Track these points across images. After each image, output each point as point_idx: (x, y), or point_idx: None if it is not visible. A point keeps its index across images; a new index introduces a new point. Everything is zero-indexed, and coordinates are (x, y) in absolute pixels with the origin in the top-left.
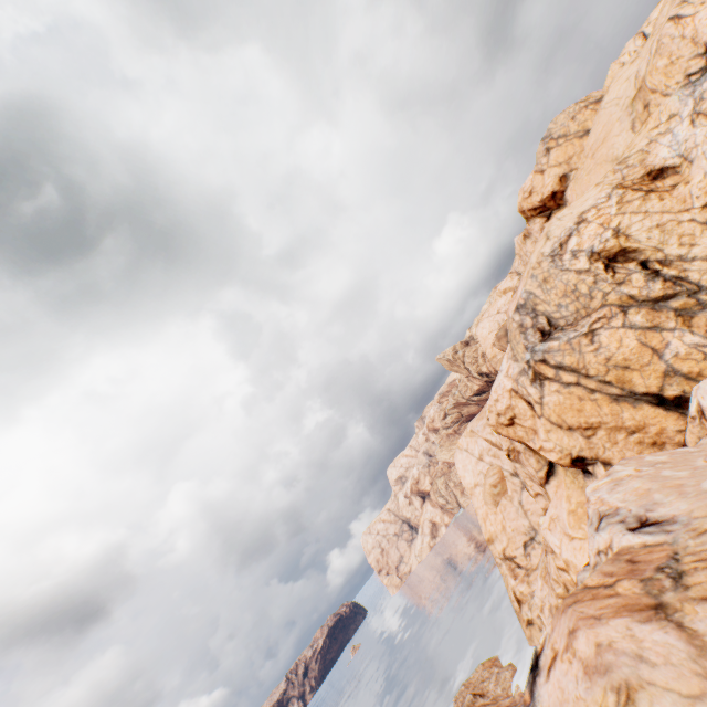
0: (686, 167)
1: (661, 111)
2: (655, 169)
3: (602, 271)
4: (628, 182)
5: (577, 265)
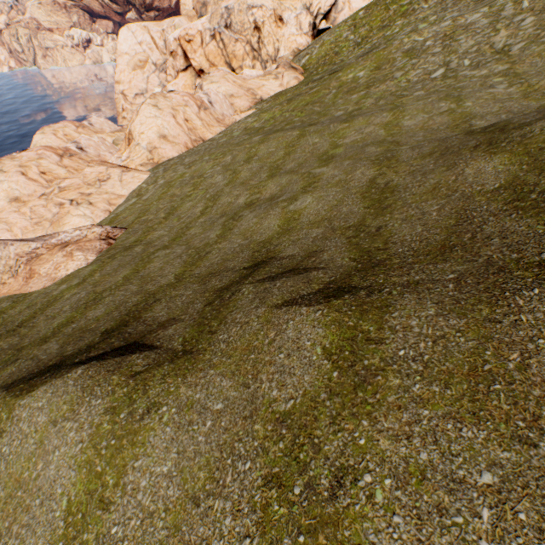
0: (285, 27)
1: (297, 4)
2: (282, 18)
3: (253, 28)
4: (276, 13)
5: (250, 19)
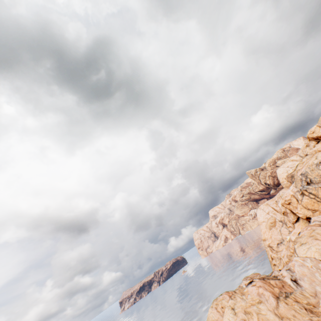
0: None
1: None
2: None
3: None
4: None
5: None
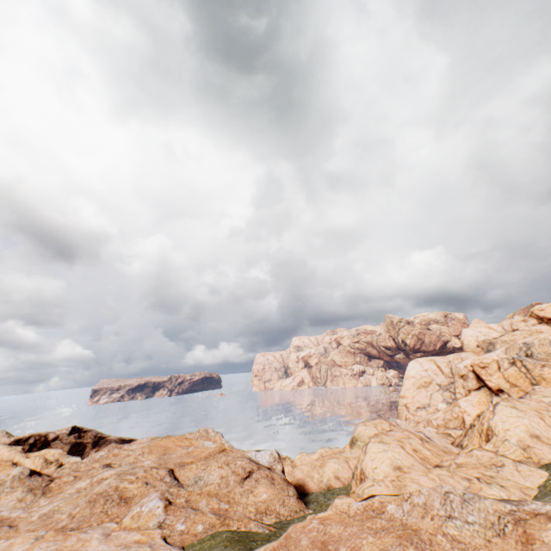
0: None
1: None
2: None
3: None
4: None
5: None
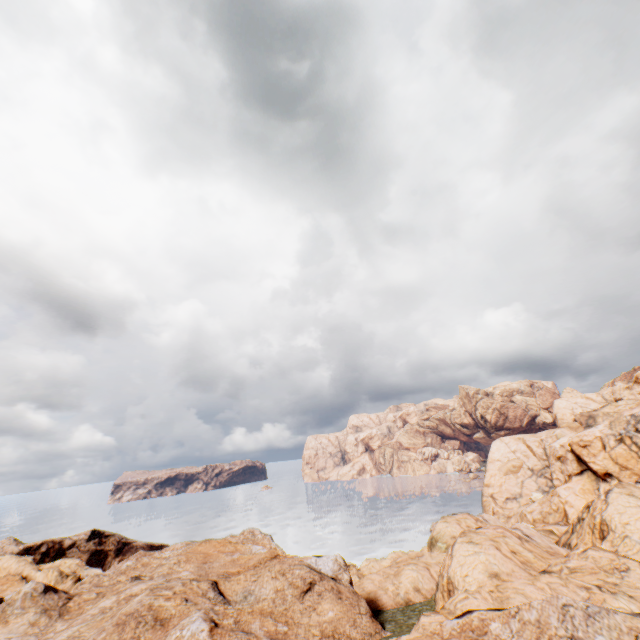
0: None
1: None
2: None
3: None
4: None
5: None
